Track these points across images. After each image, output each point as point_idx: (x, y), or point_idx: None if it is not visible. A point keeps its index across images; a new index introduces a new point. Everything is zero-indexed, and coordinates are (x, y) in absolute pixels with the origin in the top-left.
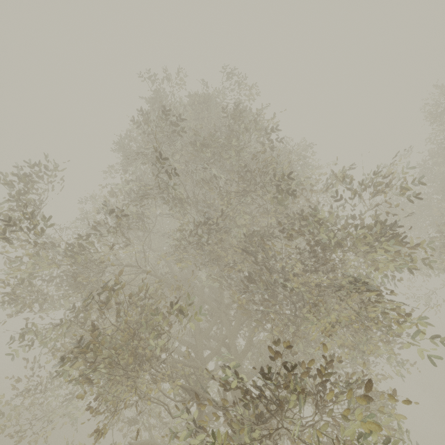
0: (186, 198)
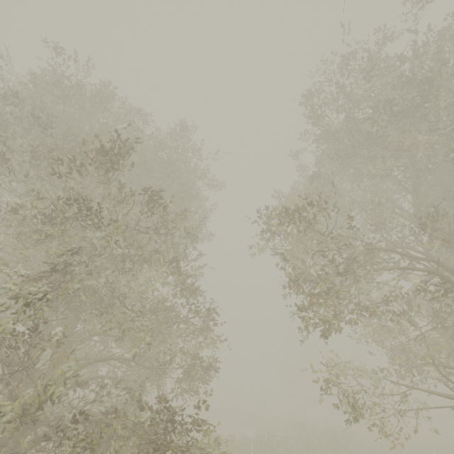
0: None
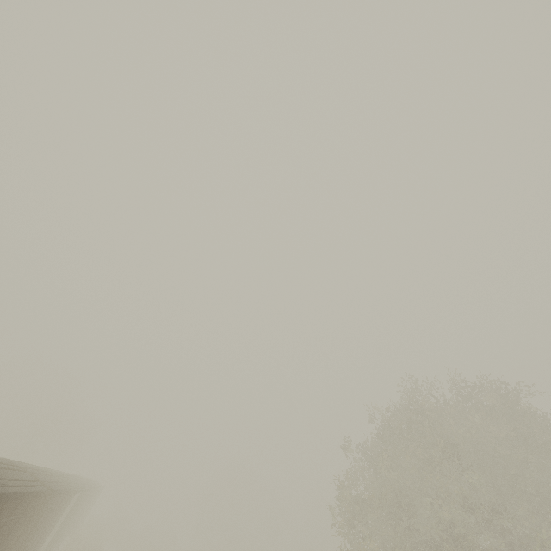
0: None
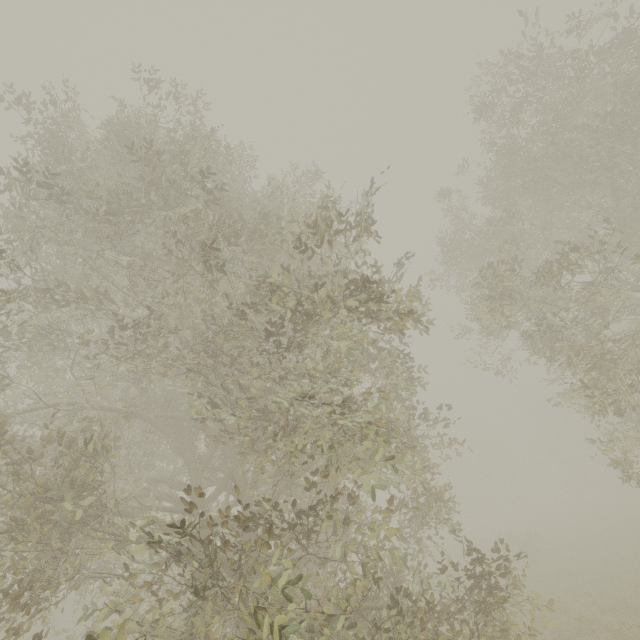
0: (108, 293)
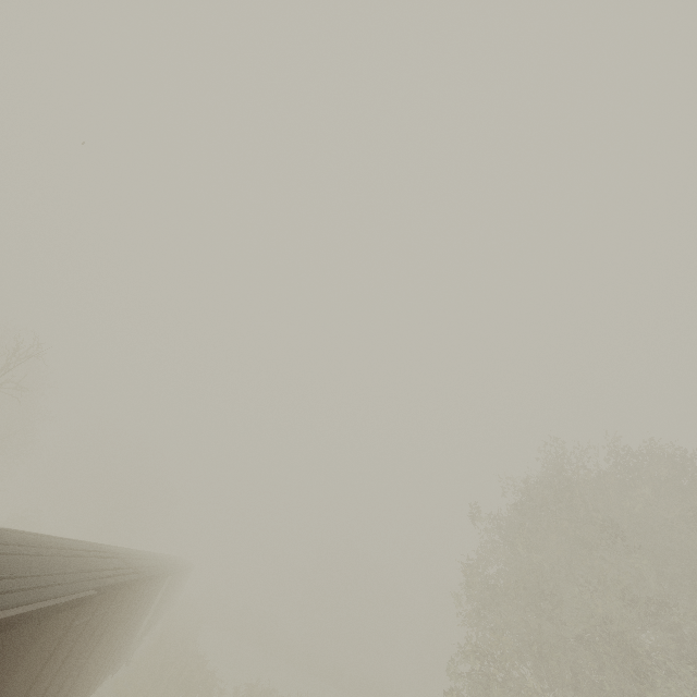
0: None
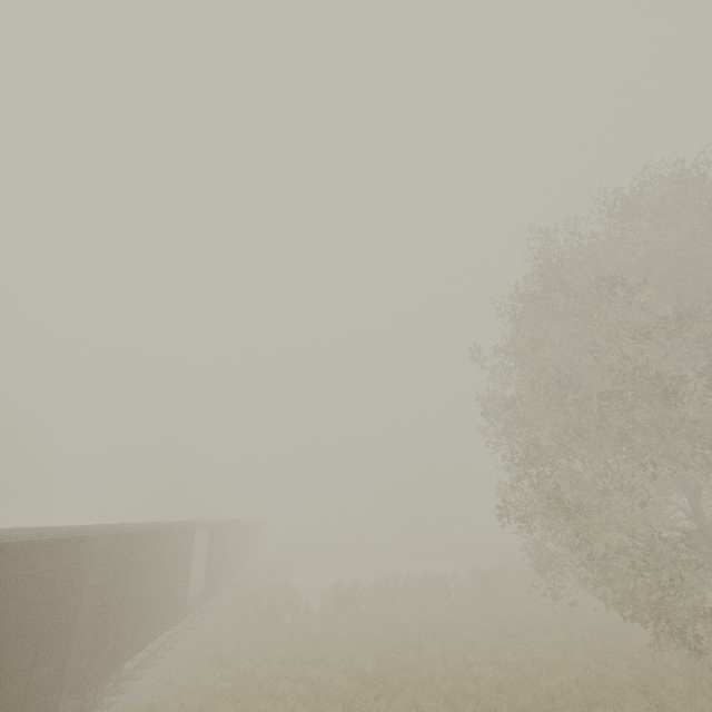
0: None
